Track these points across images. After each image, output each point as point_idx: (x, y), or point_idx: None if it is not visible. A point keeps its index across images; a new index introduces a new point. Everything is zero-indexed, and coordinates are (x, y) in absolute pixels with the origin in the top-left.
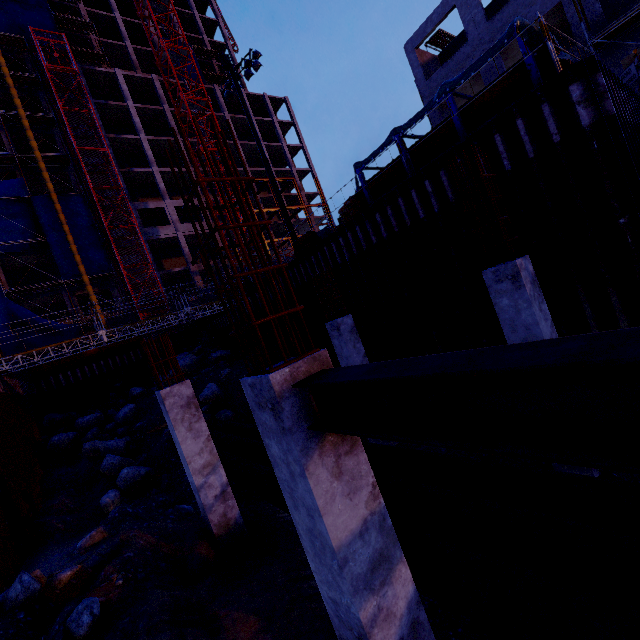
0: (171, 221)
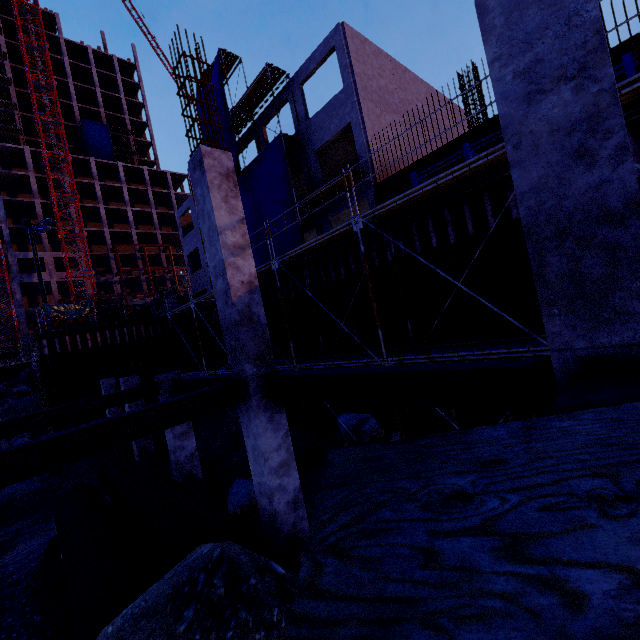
0: (47, 269)
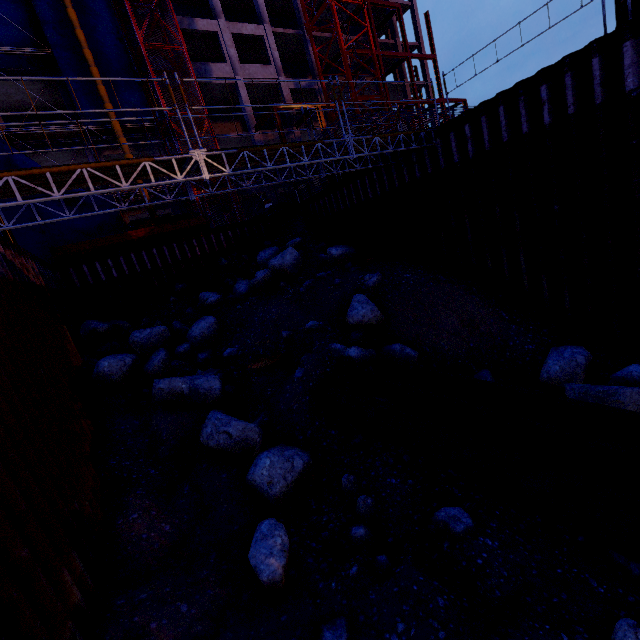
0: (227, 57)
